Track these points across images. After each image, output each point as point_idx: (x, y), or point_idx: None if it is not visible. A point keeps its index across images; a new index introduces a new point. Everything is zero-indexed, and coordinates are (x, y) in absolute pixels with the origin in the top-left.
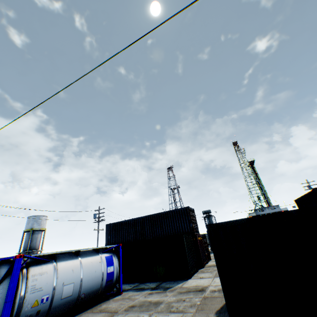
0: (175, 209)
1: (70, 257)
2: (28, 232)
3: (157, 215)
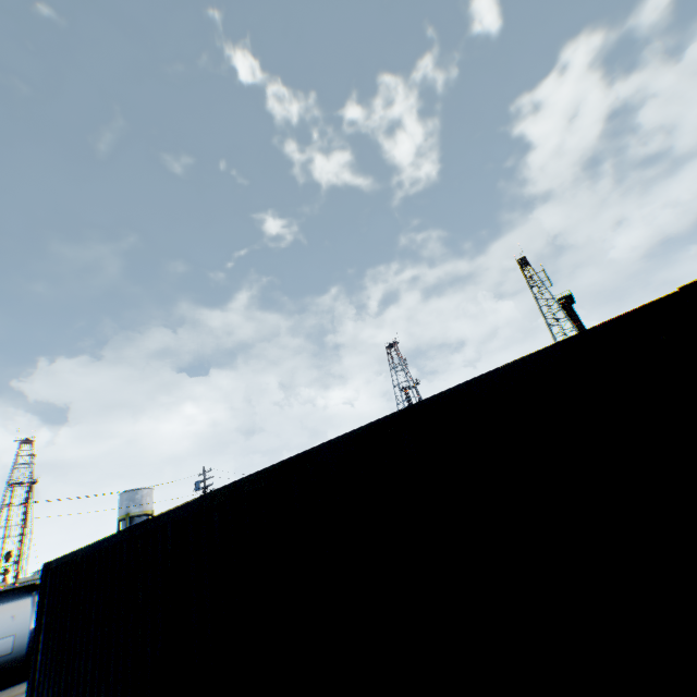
0: None
1: (15, 596)
2: (124, 520)
3: None
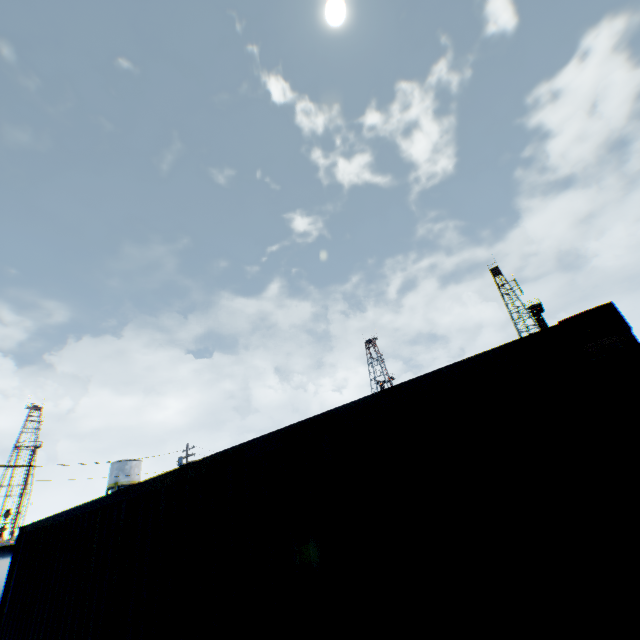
0: None
1: None
2: (112, 488)
3: None
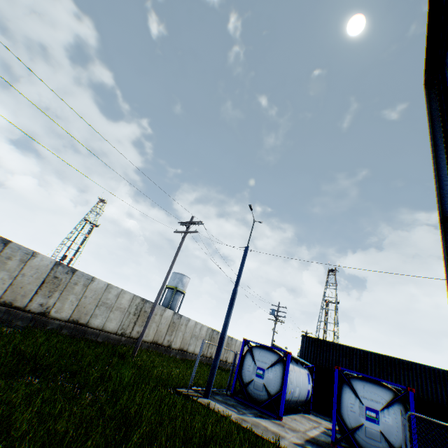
0: (426, 365)
1: None
2: (171, 289)
3: (391, 359)
